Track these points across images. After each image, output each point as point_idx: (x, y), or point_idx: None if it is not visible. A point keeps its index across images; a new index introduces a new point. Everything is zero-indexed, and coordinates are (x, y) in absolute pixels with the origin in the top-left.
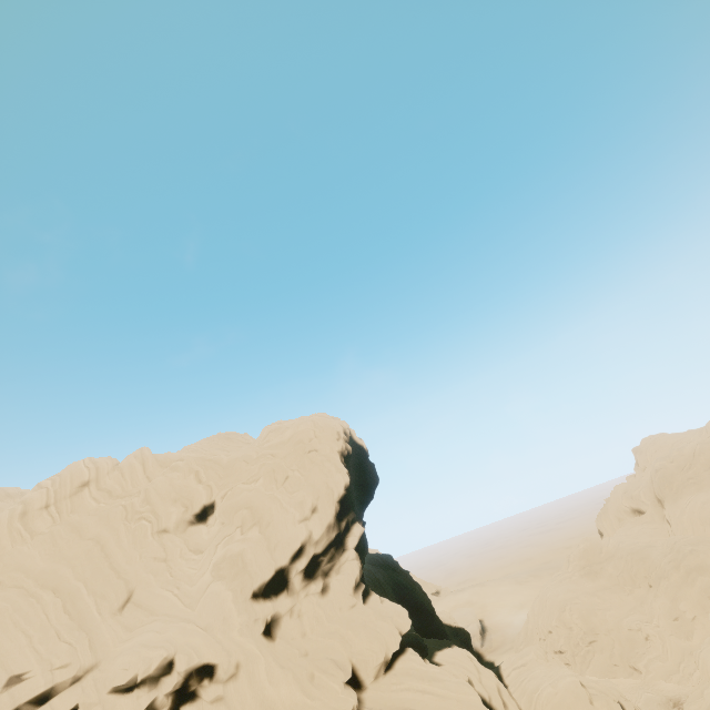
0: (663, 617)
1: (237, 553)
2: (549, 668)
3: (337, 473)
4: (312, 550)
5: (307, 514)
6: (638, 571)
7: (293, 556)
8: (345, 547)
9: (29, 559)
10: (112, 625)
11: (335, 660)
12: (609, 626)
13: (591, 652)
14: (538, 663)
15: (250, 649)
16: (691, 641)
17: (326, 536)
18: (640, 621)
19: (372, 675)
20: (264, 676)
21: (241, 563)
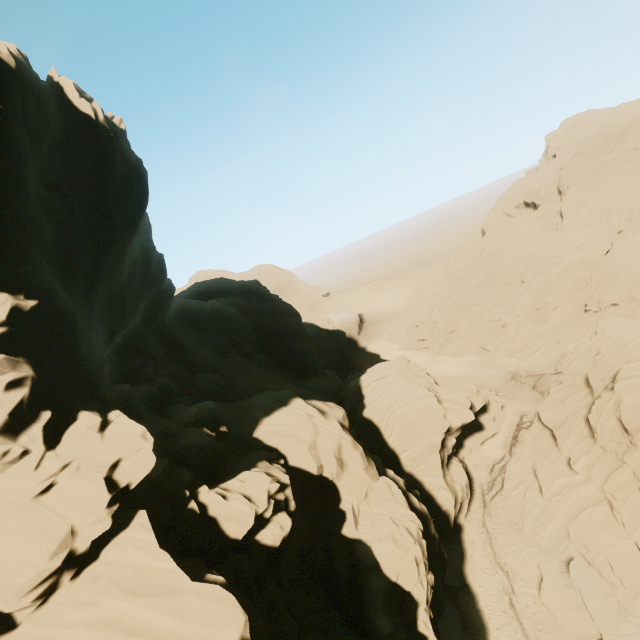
0: (527, 309)
1: None
2: (408, 381)
3: None
4: None
5: None
6: (515, 269)
7: None
8: None
9: None
10: None
11: None
12: (472, 319)
13: (450, 339)
14: (398, 377)
15: None
16: (544, 326)
17: None
18: (503, 314)
19: (34, 598)
20: None
21: None
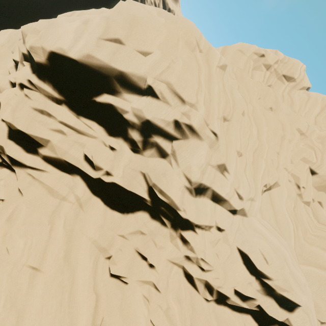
0: None
1: None
2: None
3: None
4: None
5: None
6: None
7: None
8: None
9: (252, 90)
10: (260, 198)
11: None
12: None
13: None
14: None
15: None
16: None
17: None
18: None
19: None
20: None
21: None
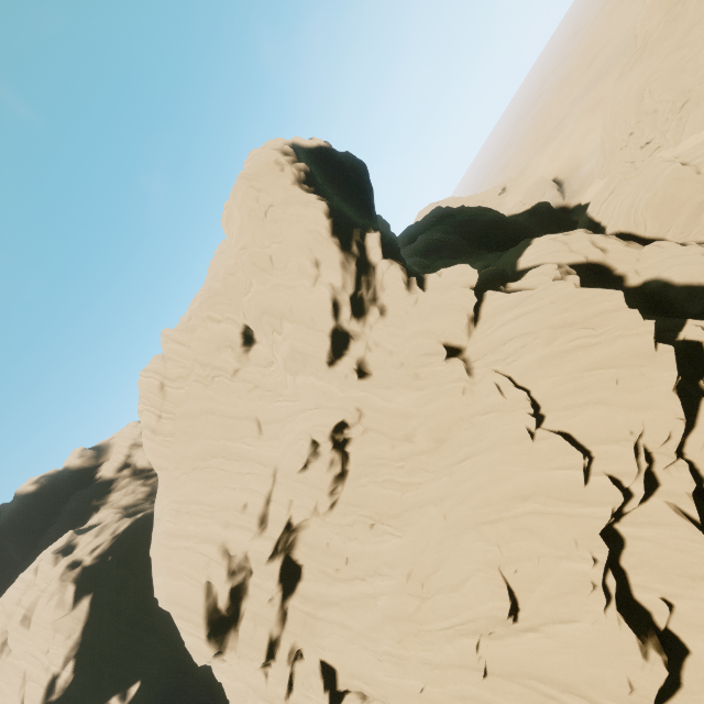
0: None
1: (289, 351)
2: (641, 176)
3: (307, 209)
4: (345, 297)
5: (314, 273)
6: None
7: (333, 315)
8: (373, 265)
9: (183, 452)
10: (263, 445)
11: (426, 353)
12: None
13: (685, 116)
14: (627, 181)
15: (357, 396)
16: None
17: (347, 274)
18: None
19: (464, 337)
20: (381, 402)
21: (298, 355)
